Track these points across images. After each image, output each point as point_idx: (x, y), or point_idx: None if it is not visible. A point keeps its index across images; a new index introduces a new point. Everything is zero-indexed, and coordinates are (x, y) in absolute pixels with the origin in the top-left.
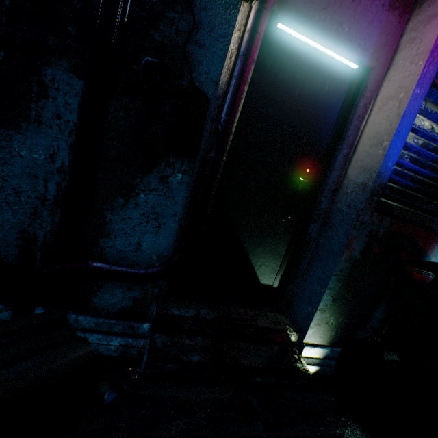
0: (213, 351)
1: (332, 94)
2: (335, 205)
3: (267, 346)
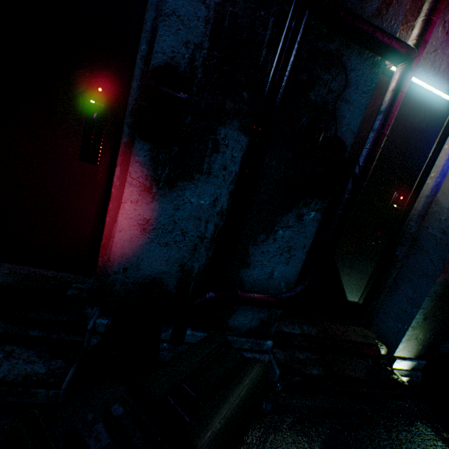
0: (324, 364)
1: (430, 127)
2: (424, 230)
3: (362, 359)
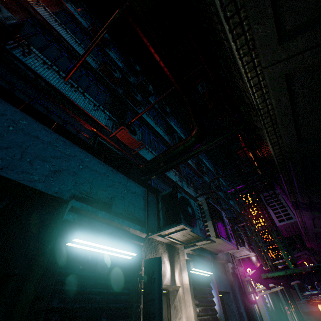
0: None
1: None
2: None
3: None
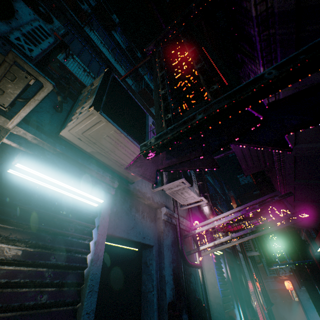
0: None
1: (197, 272)
2: (213, 314)
3: None
